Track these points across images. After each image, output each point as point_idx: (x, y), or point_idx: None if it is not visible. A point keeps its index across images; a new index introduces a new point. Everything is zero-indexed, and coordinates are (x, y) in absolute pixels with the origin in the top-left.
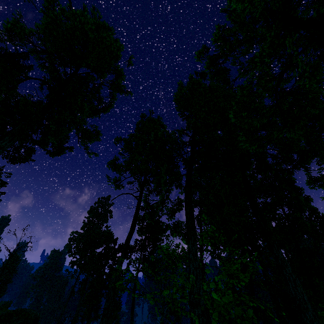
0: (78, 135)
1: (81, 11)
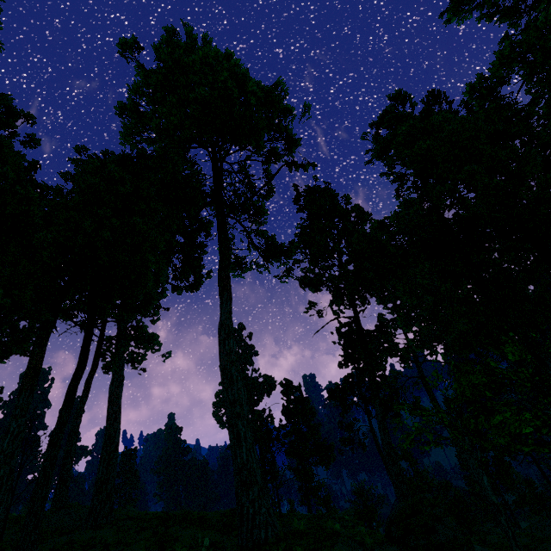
0: (262, 256)
1: (189, 43)
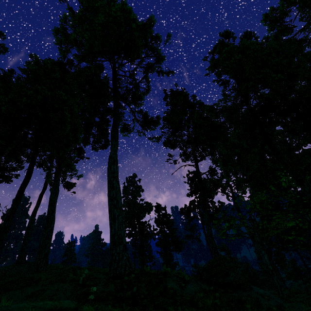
0: (140, 125)
1: None
